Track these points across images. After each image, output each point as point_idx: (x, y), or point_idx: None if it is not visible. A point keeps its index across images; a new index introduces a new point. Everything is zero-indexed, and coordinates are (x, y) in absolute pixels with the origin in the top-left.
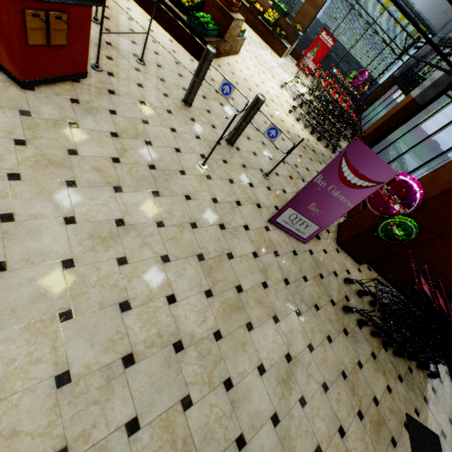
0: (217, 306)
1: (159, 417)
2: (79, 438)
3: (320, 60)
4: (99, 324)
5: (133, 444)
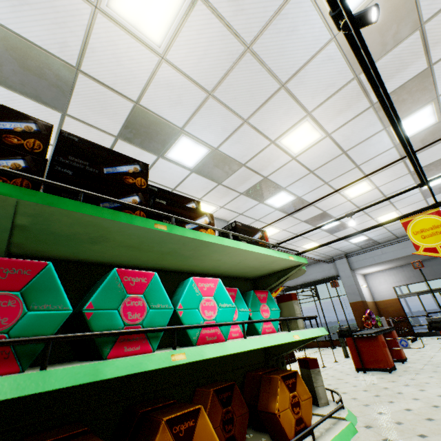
0: None
1: None
2: None
3: None
4: None
5: None
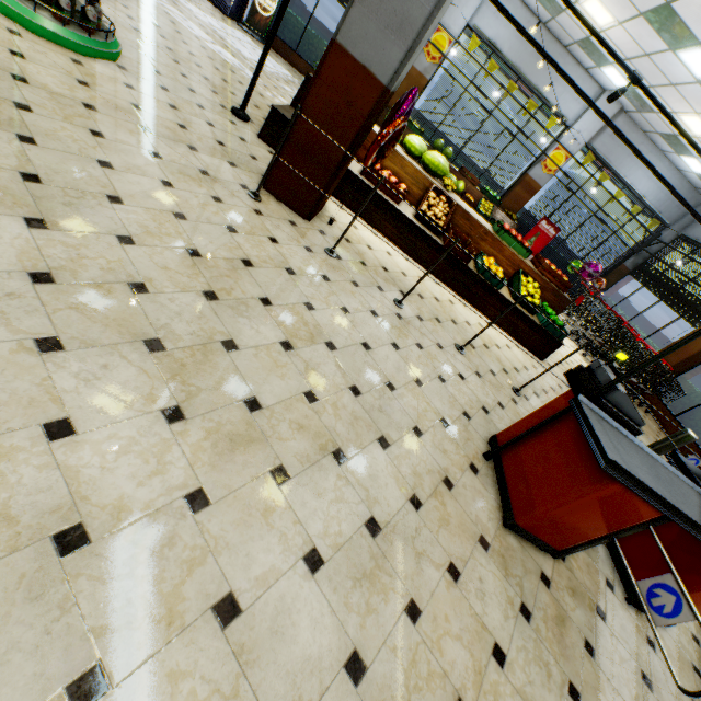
0: None
1: None
2: None
3: (539, 250)
4: None
5: None
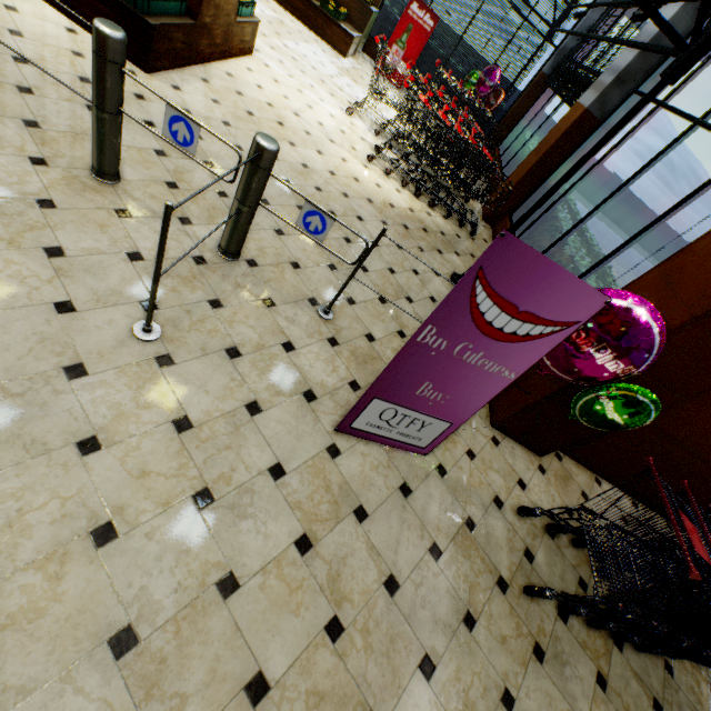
0: None
1: None
2: None
3: (416, 56)
4: None
5: None
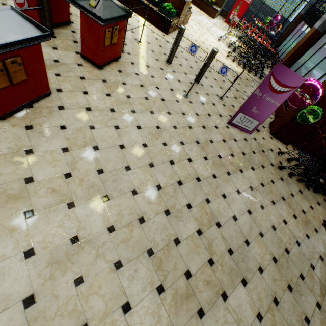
0: (211, 164)
1: (198, 204)
2: (171, 207)
3: (242, 14)
4: (164, 169)
5: (191, 212)
